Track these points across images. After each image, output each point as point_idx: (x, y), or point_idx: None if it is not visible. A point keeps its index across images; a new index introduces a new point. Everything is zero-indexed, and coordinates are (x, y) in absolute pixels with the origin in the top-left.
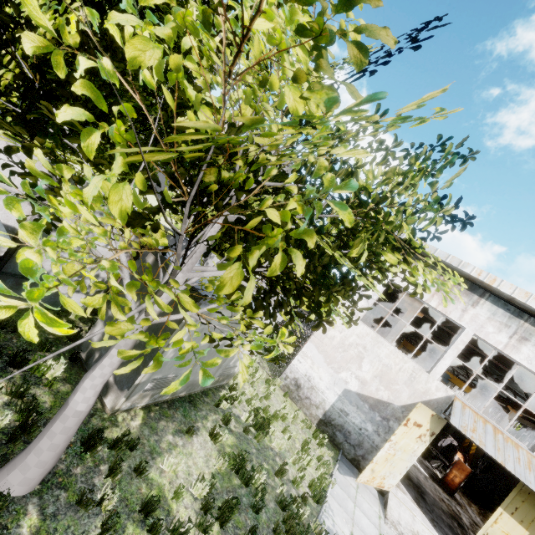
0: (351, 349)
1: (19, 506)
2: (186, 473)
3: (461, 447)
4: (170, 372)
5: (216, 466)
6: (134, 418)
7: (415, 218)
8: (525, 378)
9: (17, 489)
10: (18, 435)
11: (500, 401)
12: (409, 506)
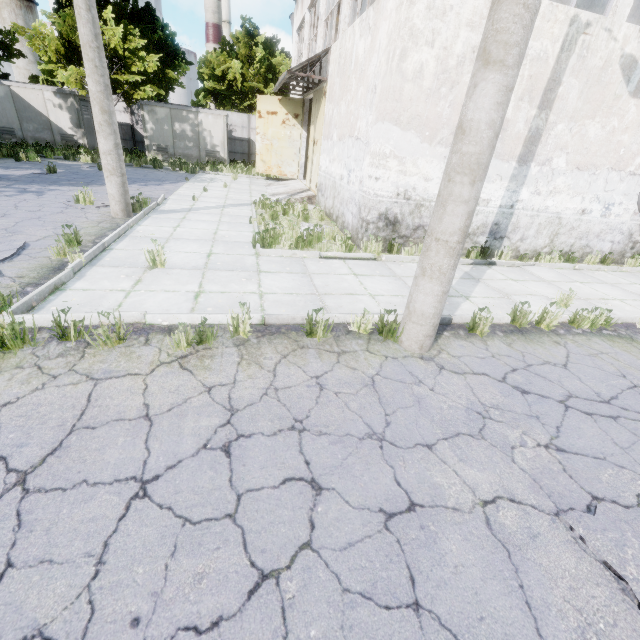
0: None
1: None
2: None
3: None
4: (160, 143)
5: None
6: None
7: None
8: None
9: None
10: None
11: None
12: None
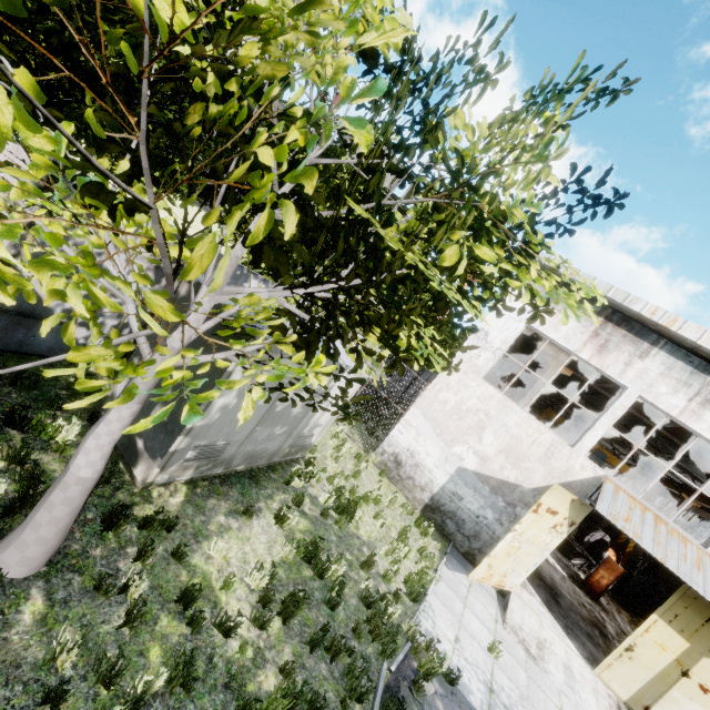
0: (469, 417)
1: (19, 590)
2: (241, 561)
3: (614, 544)
4: (218, 438)
5: (281, 554)
6: (174, 494)
7: (541, 205)
8: (709, 457)
9: (15, 570)
10: (17, 507)
11: (673, 488)
12: (536, 609)
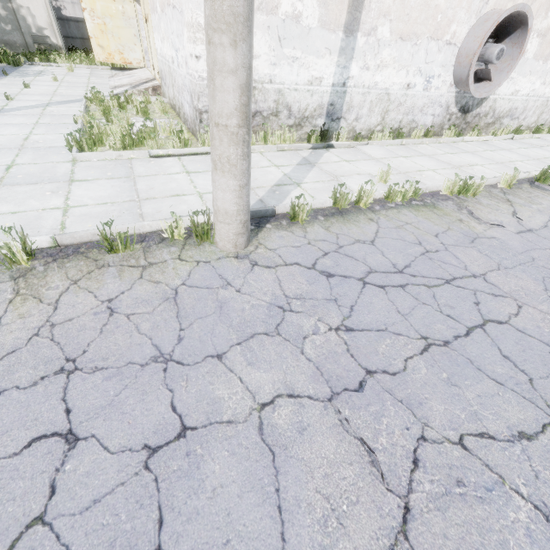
0: None
1: None
2: None
3: None
4: None
5: None
6: None
7: None
8: None
9: None
10: None
11: None
12: None
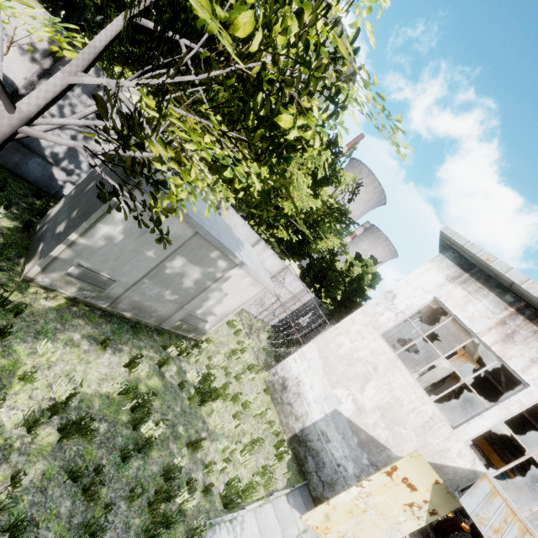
0: (358, 365)
1: None
2: (65, 373)
3: None
4: (103, 268)
5: (109, 389)
6: (49, 299)
7: None
8: None
9: None
10: None
11: None
12: None
